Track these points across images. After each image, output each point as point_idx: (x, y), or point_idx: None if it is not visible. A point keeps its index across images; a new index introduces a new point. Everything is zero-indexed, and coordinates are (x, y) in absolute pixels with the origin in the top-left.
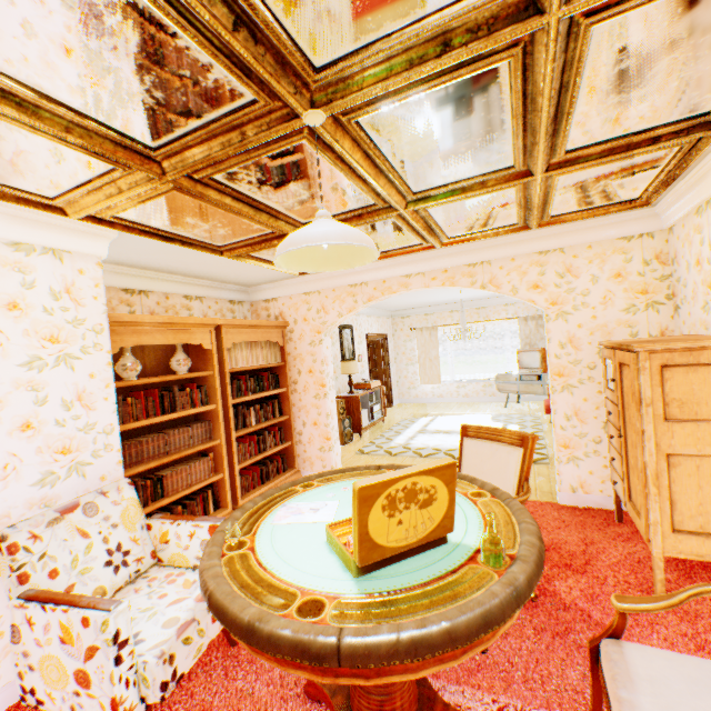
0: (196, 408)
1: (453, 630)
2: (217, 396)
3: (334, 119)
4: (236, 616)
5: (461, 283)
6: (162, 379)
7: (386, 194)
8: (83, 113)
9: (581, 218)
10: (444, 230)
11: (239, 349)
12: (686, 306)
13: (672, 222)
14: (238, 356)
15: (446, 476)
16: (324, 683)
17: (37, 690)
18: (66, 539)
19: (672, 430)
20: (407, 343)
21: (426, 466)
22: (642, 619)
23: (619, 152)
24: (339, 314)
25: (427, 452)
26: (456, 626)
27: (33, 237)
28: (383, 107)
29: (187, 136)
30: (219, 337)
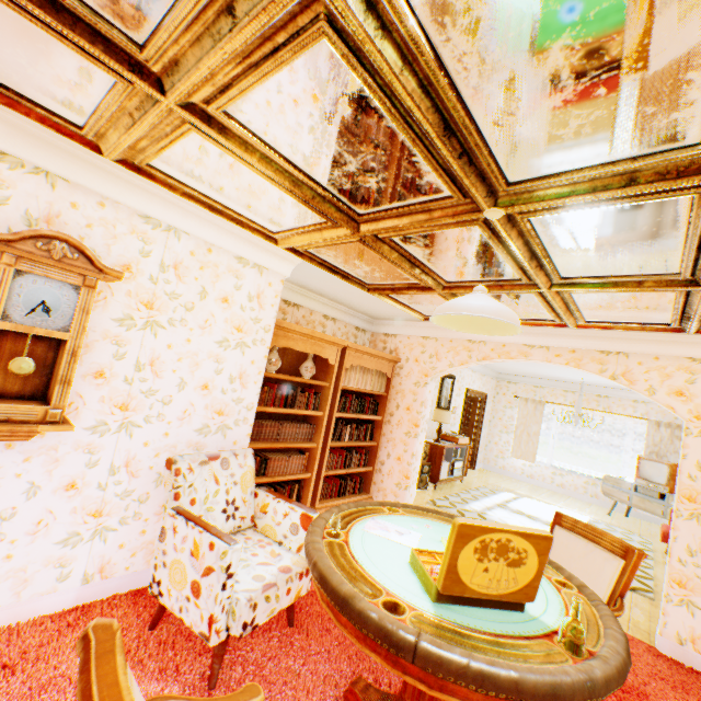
0: (308, 410)
1: (520, 682)
2: (326, 405)
3: (509, 215)
4: (335, 585)
5: (588, 368)
6: (292, 378)
7: (533, 274)
8: (327, 189)
9: None
10: (583, 313)
11: (354, 370)
12: None
13: None
14: (351, 376)
15: (539, 545)
16: (364, 697)
17: (162, 583)
18: (206, 479)
19: None
20: (506, 409)
21: (522, 528)
22: None
23: None
24: (450, 364)
25: None
26: (523, 679)
27: (251, 255)
28: (557, 213)
29: (388, 210)
30: (342, 356)
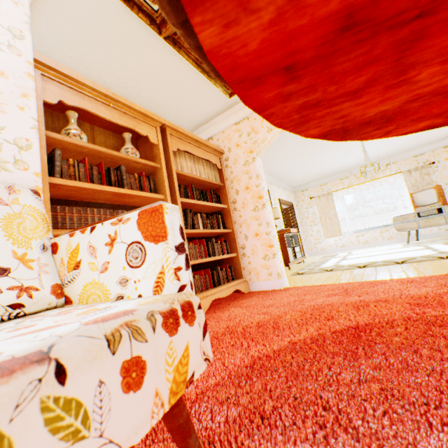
0: (144, 192)
1: None
2: (164, 187)
3: None
4: None
5: None
6: (107, 151)
7: None
8: None
9: None
10: None
11: (183, 159)
12: None
13: None
14: (182, 164)
15: None
16: None
17: None
18: None
19: None
20: (308, 209)
21: None
22: None
23: None
24: (268, 130)
25: (362, 265)
26: None
27: None
28: None
29: None
30: (164, 139)
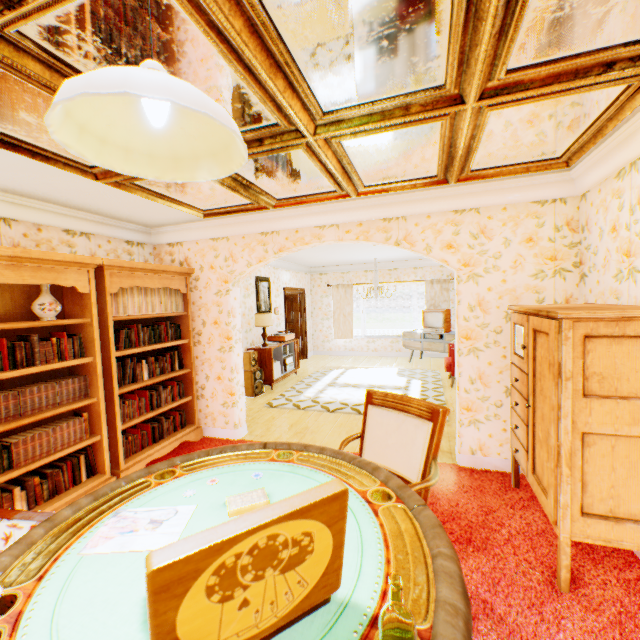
0: (64, 361)
1: None
2: (95, 347)
3: None
4: None
5: (376, 238)
6: (13, 326)
7: (288, 107)
8: None
9: (501, 175)
10: (361, 175)
11: (129, 295)
12: (594, 274)
13: (588, 188)
14: (128, 302)
15: (330, 512)
16: None
17: None
18: None
19: (591, 407)
20: (323, 299)
21: (296, 501)
22: (547, 611)
23: (565, 81)
24: (248, 264)
25: (334, 407)
26: None
27: None
28: None
29: None
30: (101, 279)
